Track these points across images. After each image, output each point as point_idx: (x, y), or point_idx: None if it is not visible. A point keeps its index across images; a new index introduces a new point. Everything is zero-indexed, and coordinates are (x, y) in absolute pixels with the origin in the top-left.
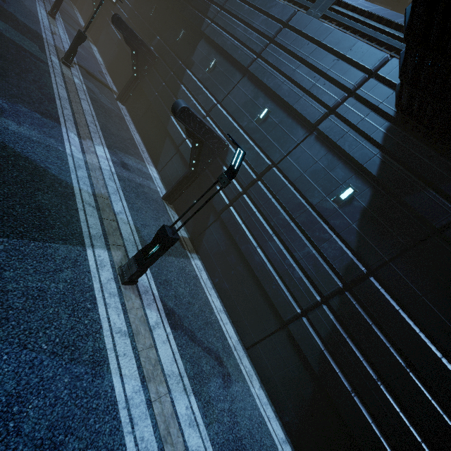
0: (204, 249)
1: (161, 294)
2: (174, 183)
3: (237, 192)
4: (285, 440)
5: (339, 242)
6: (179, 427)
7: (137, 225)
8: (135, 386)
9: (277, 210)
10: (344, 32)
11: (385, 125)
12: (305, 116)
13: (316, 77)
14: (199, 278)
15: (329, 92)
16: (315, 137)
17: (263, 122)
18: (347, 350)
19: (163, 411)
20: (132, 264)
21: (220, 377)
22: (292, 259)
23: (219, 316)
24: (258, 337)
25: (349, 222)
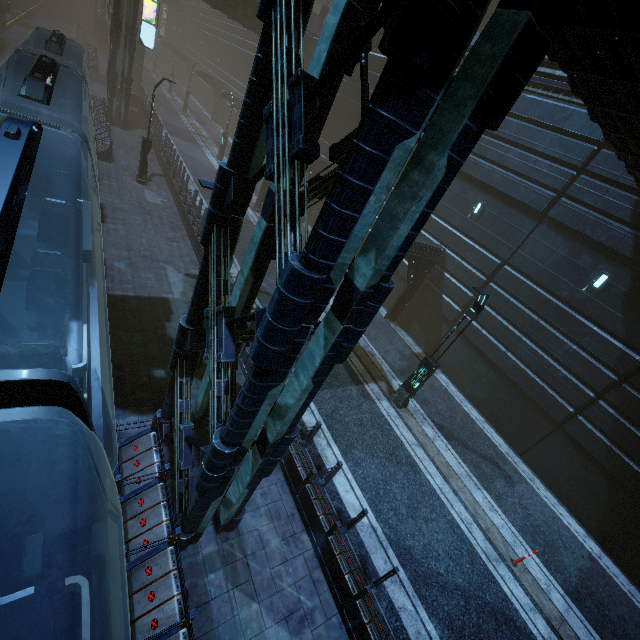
0: (444, 362)
1: (427, 412)
2: (394, 301)
3: (467, 298)
4: (587, 535)
5: (602, 334)
6: (482, 510)
7: (381, 354)
8: (441, 481)
9: (521, 310)
10: (556, 97)
11: (630, 200)
12: (529, 205)
13: (532, 159)
14: (450, 392)
15: (552, 174)
16: (547, 225)
17: (479, 218)
18: (637, 442)
19: (466, 498)
20: (403, 391)
21: (502, 478)
22: (551, 359)
23: (482, 426)
24: (531, 441)
25: (610, 311)
